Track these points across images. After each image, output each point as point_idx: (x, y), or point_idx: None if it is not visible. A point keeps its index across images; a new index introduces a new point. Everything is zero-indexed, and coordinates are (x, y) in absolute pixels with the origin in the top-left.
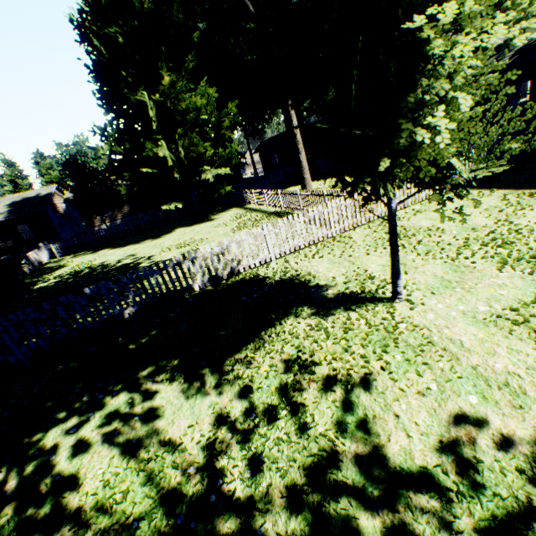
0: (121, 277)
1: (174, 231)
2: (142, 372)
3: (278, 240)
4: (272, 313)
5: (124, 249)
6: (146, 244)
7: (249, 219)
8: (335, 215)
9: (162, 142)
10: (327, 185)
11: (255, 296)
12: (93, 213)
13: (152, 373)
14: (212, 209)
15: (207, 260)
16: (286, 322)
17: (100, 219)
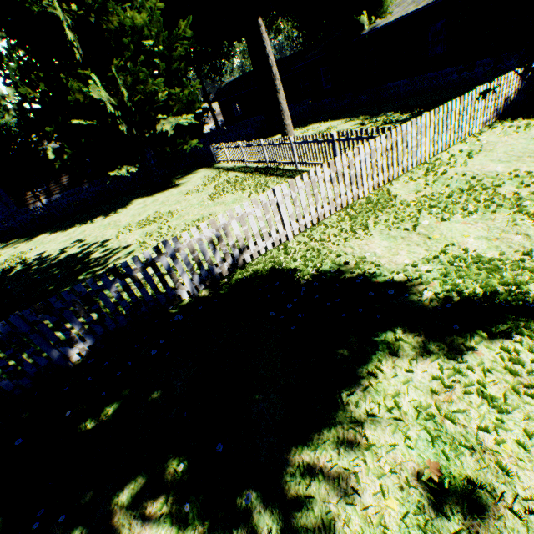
0: (50, 300)
1: (131, 204)
2: (117, 496)
3: (296, 209)
4: (340, 347)
5: (68, 233)
6: (96, 224)
7: (227, 181)
8: (368, 165)
9: (93, 81)
10: (310, 133)
11: (290, 307)
12: (19, 188)
13: (138, 496)
14: (174, 173)
15: (195, 252)
16: (380, 369)
17: (34, 195)
